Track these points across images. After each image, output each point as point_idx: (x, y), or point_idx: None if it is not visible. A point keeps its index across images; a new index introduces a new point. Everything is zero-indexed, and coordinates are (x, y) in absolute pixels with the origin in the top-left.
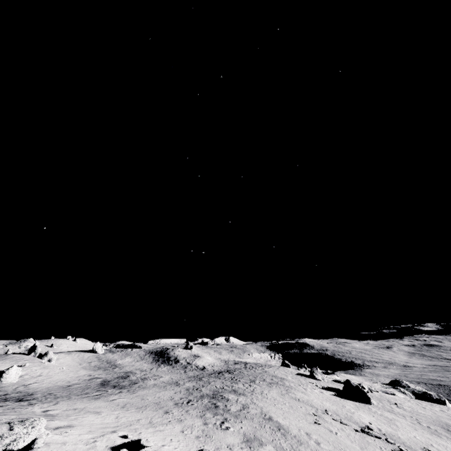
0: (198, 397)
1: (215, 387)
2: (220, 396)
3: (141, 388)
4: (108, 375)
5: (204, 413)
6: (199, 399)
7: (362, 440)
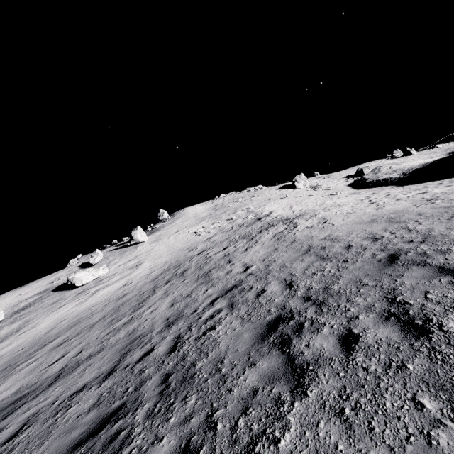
0: None
1: None
2: None
3: None
4: None
5: None
6: None
7: None
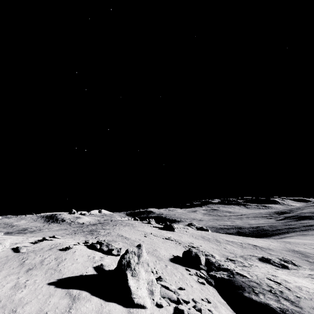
0: (81, 232)
1: (91, 228)
2: (94, 231)
3: (40, 232)
4: (9, 230)
5: (86, 235)
6: (82, 232)
7: (164, 241)
